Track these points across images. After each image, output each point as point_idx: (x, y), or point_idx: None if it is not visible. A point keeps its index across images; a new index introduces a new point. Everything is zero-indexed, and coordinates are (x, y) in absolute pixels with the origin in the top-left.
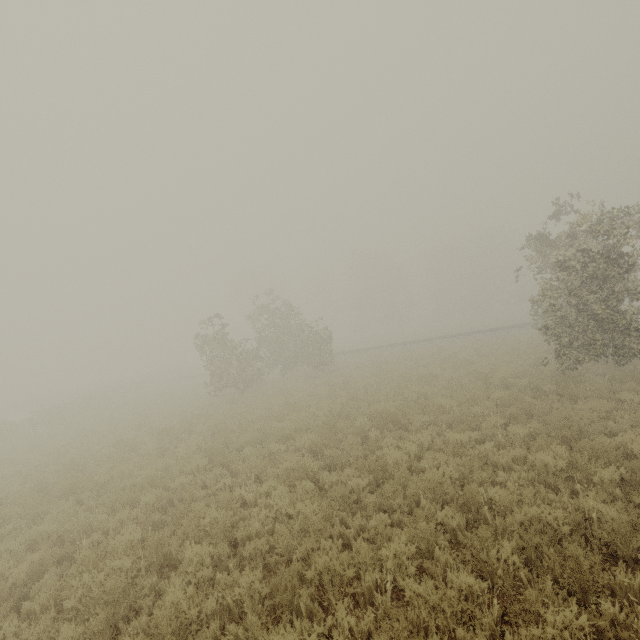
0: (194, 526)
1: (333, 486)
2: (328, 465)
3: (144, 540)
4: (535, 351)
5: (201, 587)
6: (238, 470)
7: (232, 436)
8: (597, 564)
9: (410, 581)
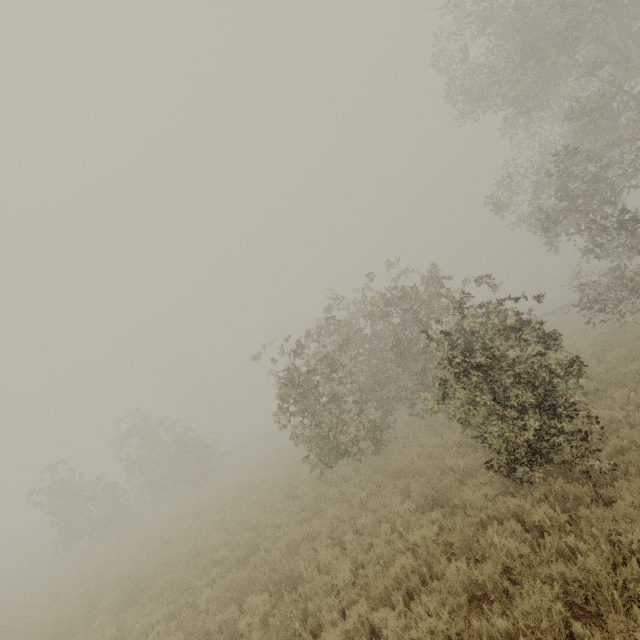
0: None
1: None
2: None
3: None
4: None
5: None
6: None
7: None
8: None
9: None
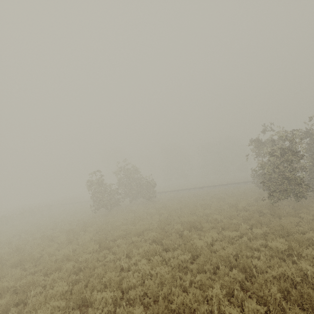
0: (98, 282)
1: (172, 259)
2: (164, 249)
3: (67, 291)
4: (254, 194)
5: None
6: (116, 251)
7: (108, 233)
8: None
9: (229, 308)
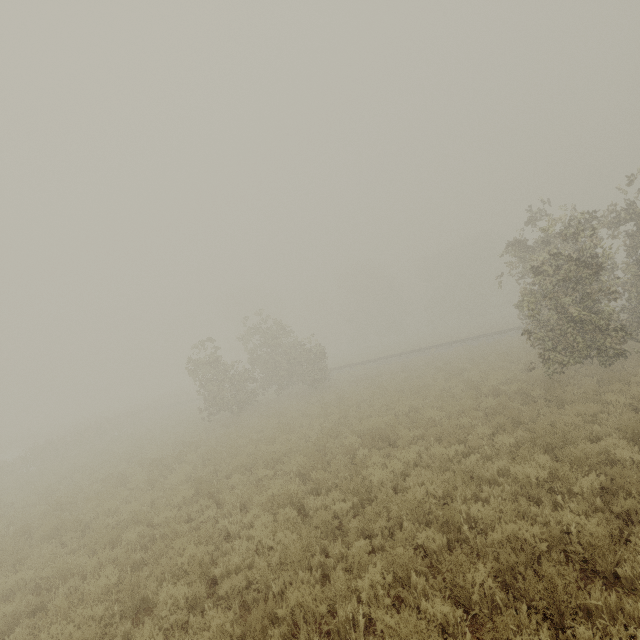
0: (173, 564)
1: (315, 512)
2: (315, 489)
3: (123, 582)
4: (526, 355)
5: (175, 632)
6: (224, 500)
7: (222, 463)
8: (572, 583)
9: (381, 614)
